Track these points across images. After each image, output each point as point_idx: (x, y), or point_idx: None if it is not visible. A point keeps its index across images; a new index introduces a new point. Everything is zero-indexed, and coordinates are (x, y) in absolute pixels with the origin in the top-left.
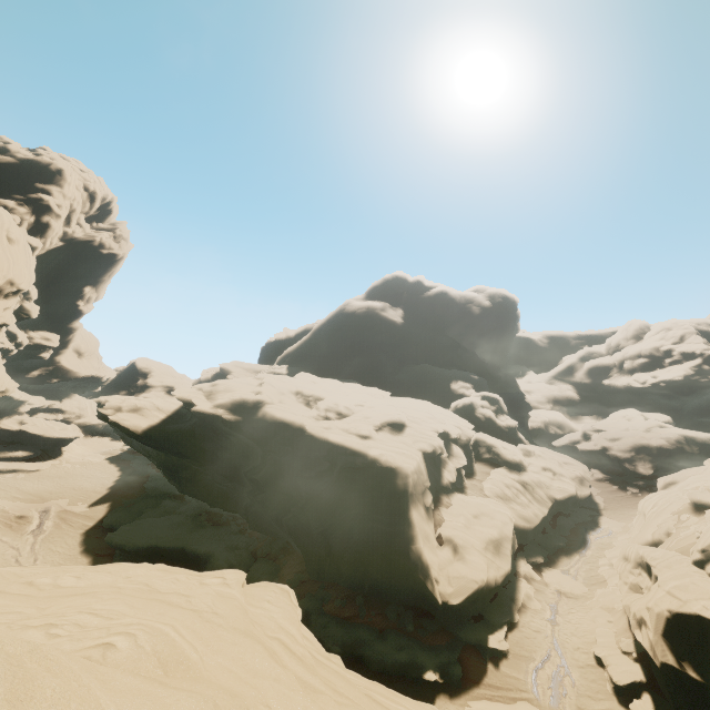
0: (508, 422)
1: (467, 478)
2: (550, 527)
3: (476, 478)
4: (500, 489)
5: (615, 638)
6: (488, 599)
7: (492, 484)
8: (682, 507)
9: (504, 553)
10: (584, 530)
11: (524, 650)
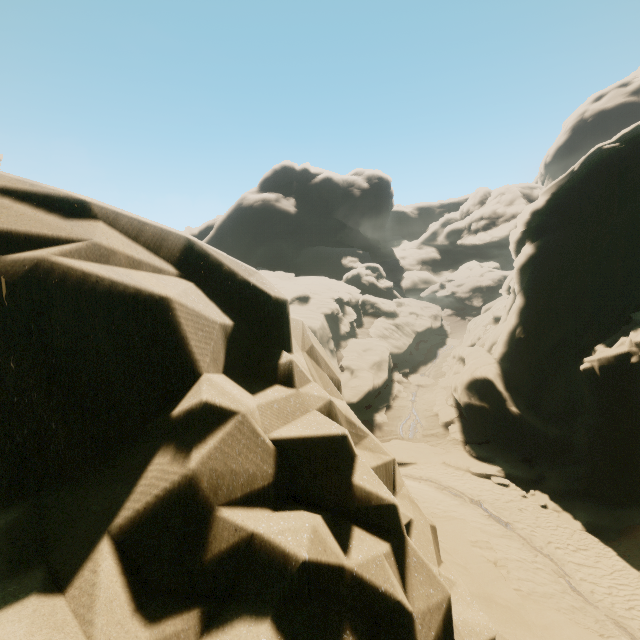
0: (386, 284)
1: (358, 328)
2: (415, 350)
3: (364, 327)
4: (381, 332)
5: (445, 400)
6: (374, 396)
7: (375, 329)
8: (489, 321)
9: (383, 369)
10: (436, 349)
11: (395, 417)
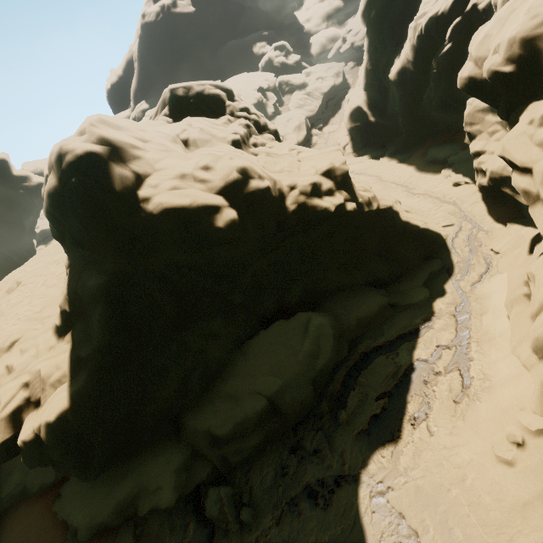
0: (294, 59)
1: (281, 107)
2: (325, 109)
3: (285, 105)
4: (297, 103)
5: (344, 134)
6: None
7: (293, 103)
8: None
9: (302, 129)
10: (341, 102)
11: None
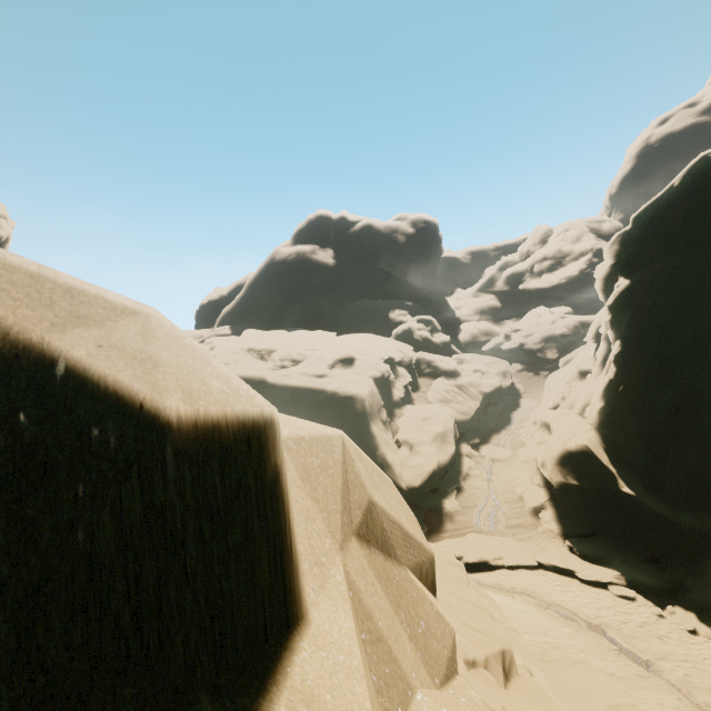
0: (442, 338)
1: (414, 392)
2: (483, 415)
3: (421, 391)
4: (441, 395)
5: (530, 478)
6: (440, 476)
7: (434, 392)
8: (573, 377)
9: (448, 441)
10: (508, 412)
11: (469, 503)
